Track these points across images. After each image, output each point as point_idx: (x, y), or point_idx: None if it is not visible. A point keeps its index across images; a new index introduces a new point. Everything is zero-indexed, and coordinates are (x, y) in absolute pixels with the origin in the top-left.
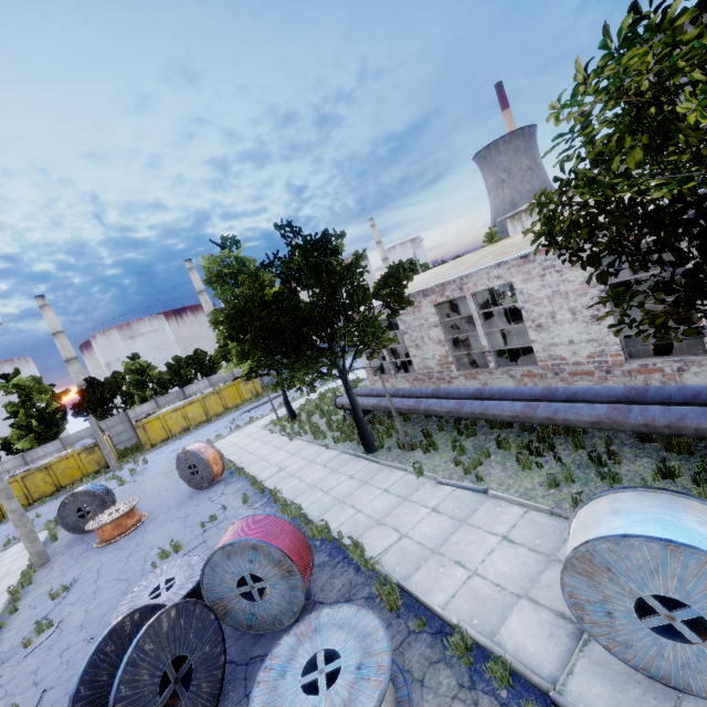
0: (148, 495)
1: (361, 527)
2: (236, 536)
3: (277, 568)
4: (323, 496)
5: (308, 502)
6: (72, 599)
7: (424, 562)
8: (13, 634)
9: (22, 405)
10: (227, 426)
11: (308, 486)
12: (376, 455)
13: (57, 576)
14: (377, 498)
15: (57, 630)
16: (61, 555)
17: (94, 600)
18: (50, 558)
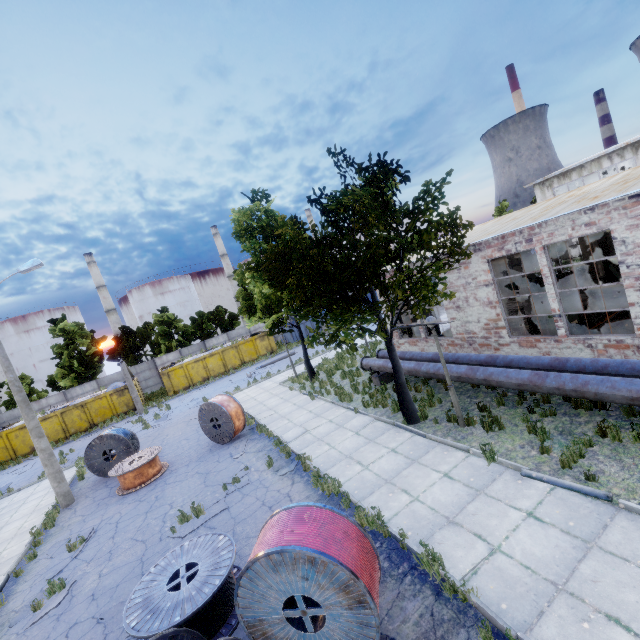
0: (170, 443)
1: (425, 524)
2: (286, 539)
3: (342, 594)
4: (362, 471)
5: (345, 476)
6: (88, 555)
7: (548, 605)
8: (27, 588)
9: (66, 348)
10: (244, 380)
11: (341, 456)
12: (419, 427)
13: (78, 521)
14: (437, 484)
15: (69, 594)
16: (85, 497)
17: (109, 562)
18: (74, 499)
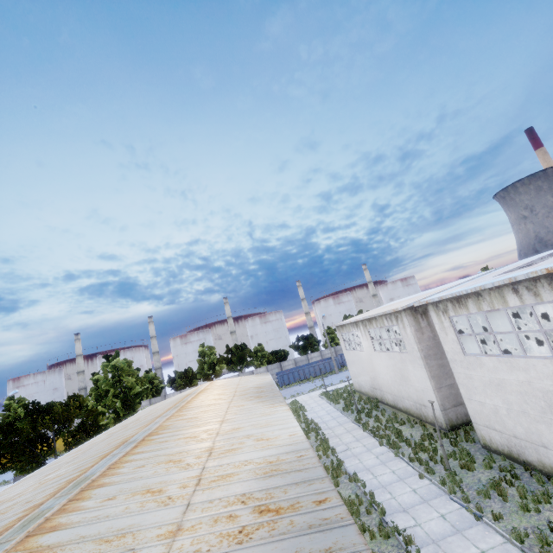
0: None
1: None
2: None
3: None
4: None
5: None
6: None
7: None
8: None
9: (96, 390)
10: None
11: None
12: None
13: None
14: None
15: None
16: None
17: None
18: None
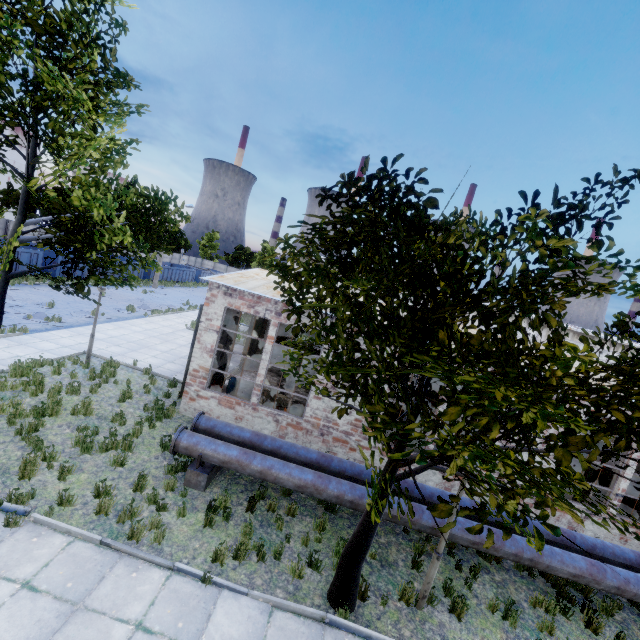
0: None
1: None
2: None
3: None
4: None
5: None
6: None
7: None
8: None
9: None
10: None
11: None
12: (367, 620)
13: None
14: None
15: None
16: None
17: None
18: None
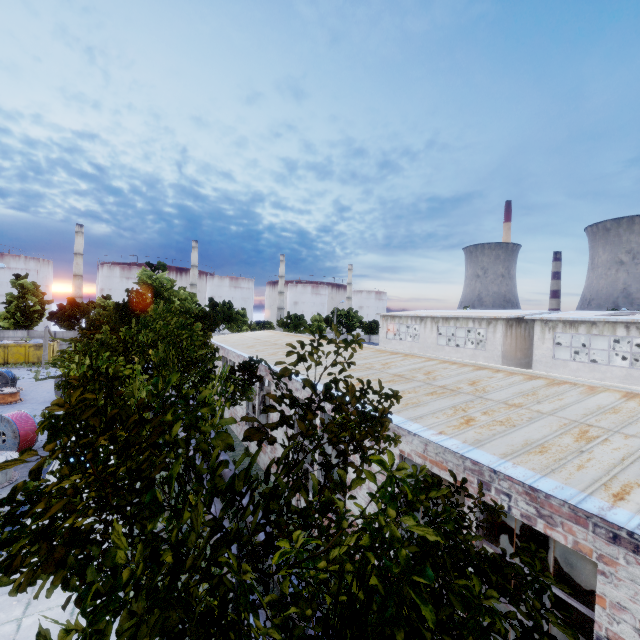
0: (38, 391)
1: None
2: (7, 414)
3: (13, 433)
4: None
5: None
6: None
7: None
8: None
9: (18, 299)
10: None
11: None
12: None
13: None
14: None
15: None
16: None
17: None
18: None
